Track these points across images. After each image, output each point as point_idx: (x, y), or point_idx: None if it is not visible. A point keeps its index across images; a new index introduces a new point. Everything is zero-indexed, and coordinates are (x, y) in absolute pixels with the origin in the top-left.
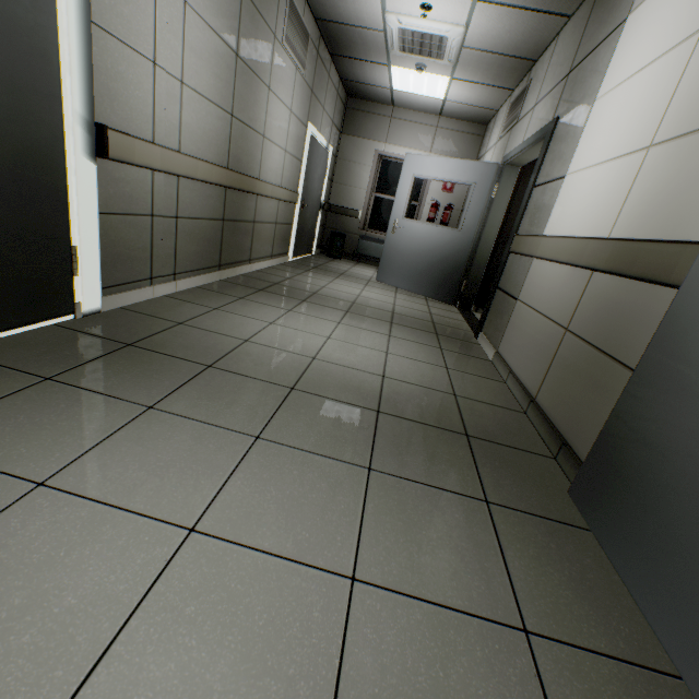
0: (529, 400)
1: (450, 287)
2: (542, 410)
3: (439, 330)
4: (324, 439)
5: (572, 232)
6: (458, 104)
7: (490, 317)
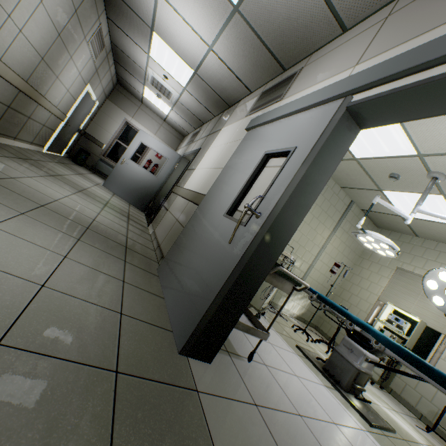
0: (158, 246)
1: (144, 202)
2: (161, 248)
3: (131, 217)
4: (59, 226)
5: (190, 188)
6: (173, 121)
7: (157, 217)
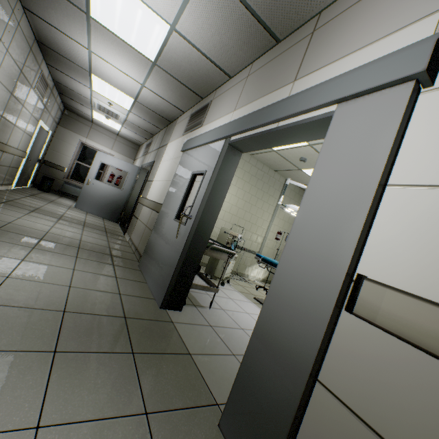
0: (136, 249)
1: (116, 215)
2: (138, 250)
3: (108, 231)
4: (60, 251)
5: (152, 198)
6: (126, 135)
7: (130, 226)
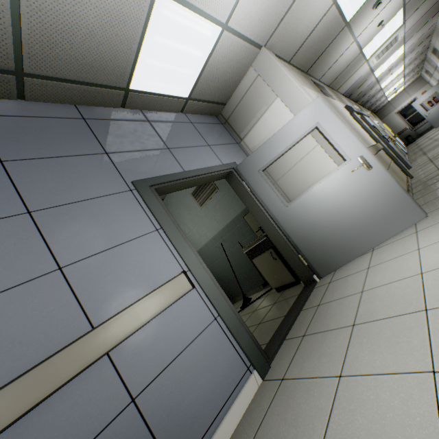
0: None
1: None
2: None
3: None
4: None
5: None
6: (407, 85)
7: None
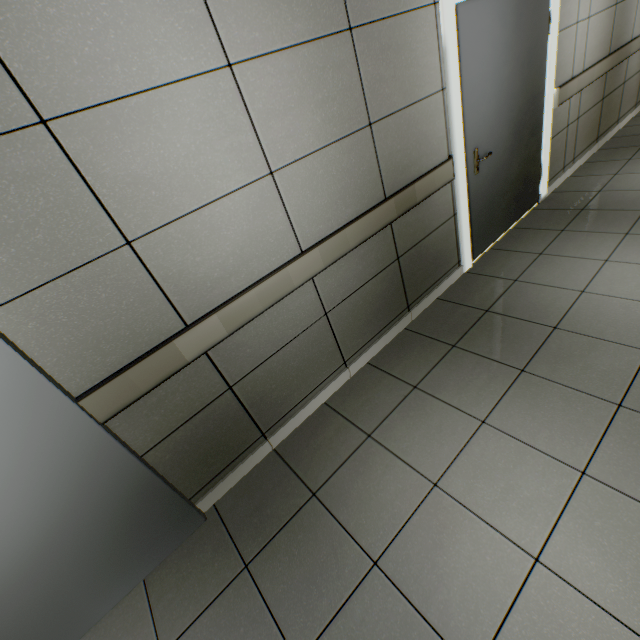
0: None
1: None
2: None
3: None
4: None
5: None
6: None
7: None
